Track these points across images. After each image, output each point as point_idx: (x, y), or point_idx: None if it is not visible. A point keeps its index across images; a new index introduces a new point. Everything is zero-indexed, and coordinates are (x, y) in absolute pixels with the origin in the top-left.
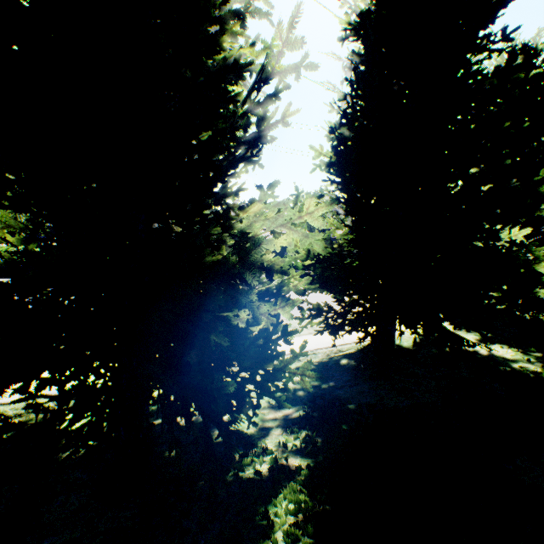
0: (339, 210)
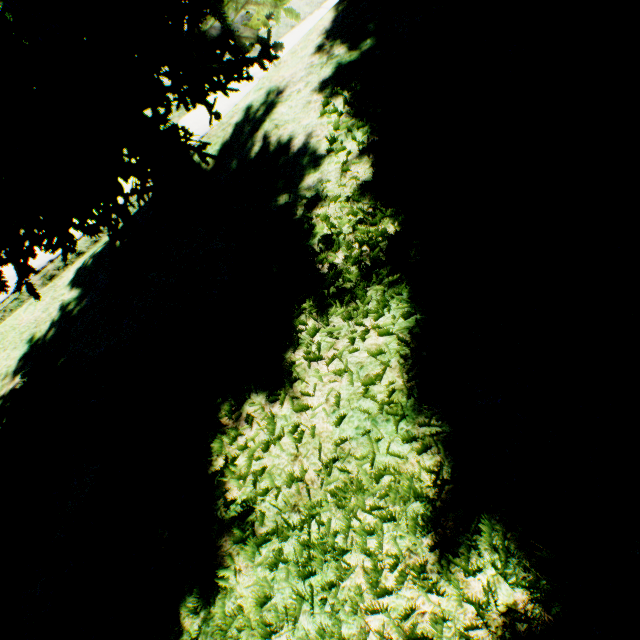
0: None
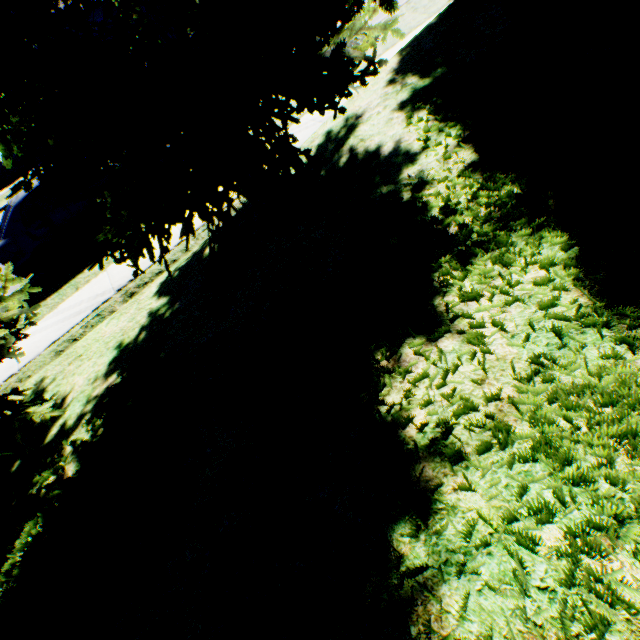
0: None
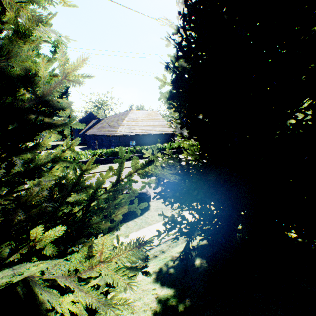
0: (184, 132)
